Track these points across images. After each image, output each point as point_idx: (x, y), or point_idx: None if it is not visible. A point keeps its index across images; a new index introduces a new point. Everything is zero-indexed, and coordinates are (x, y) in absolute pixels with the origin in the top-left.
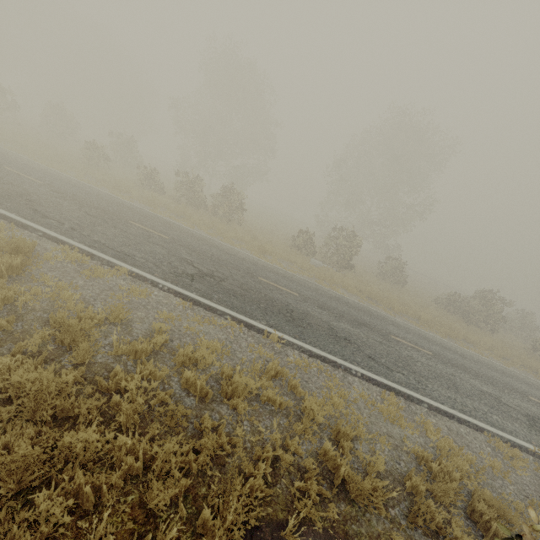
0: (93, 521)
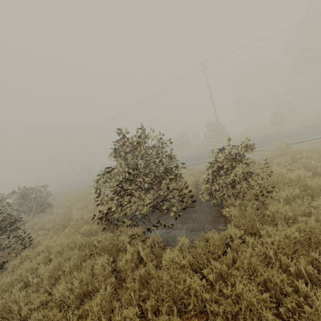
0: None
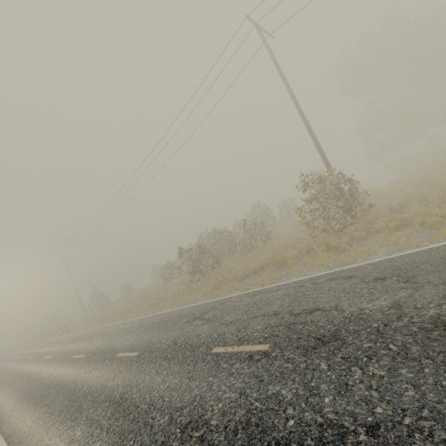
0: None
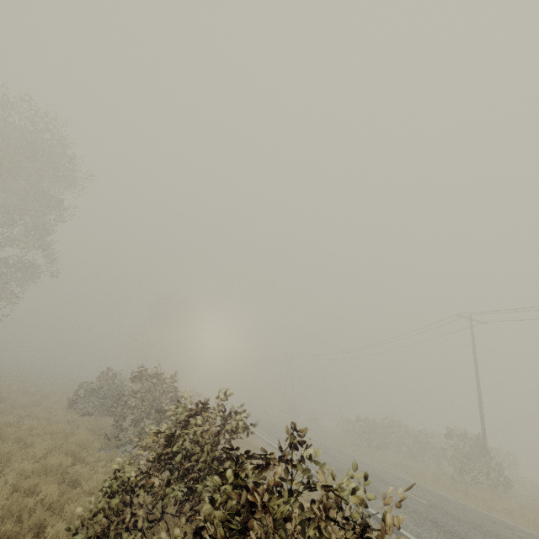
0: None
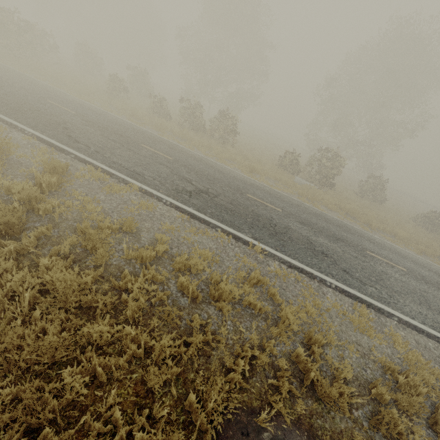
0: (106, 390)
